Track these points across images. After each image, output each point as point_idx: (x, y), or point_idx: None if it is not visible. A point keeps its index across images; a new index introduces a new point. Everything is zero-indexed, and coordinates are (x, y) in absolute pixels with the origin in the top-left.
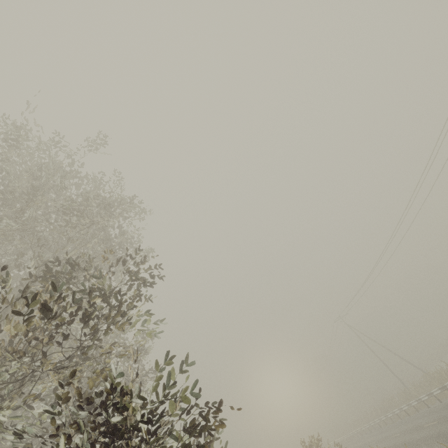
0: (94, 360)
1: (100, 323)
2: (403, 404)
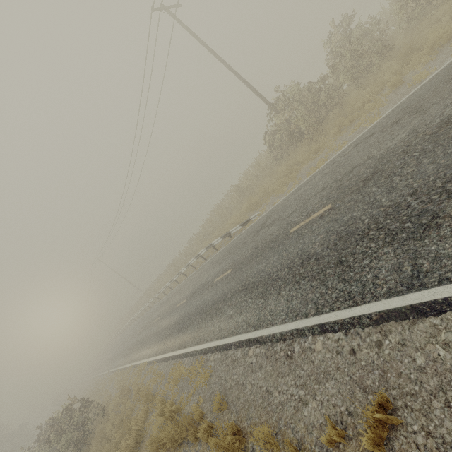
0: None
1: None
2: None
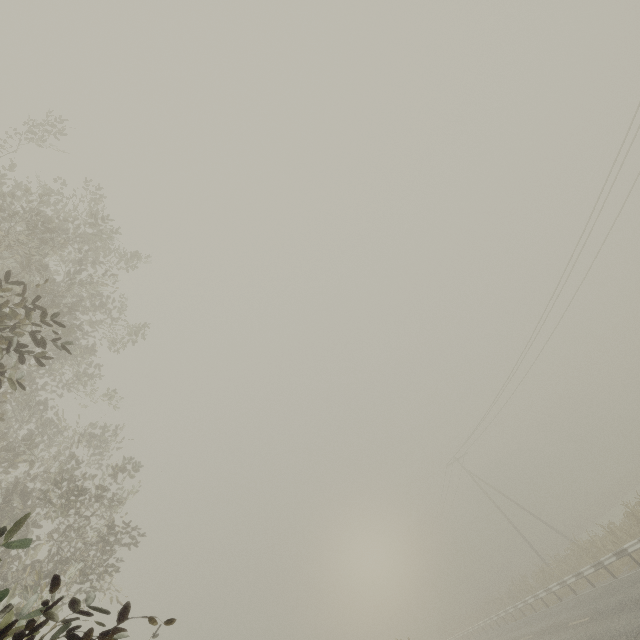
0: (1, 513)
1: (26, 447)
2: (540, 589)
